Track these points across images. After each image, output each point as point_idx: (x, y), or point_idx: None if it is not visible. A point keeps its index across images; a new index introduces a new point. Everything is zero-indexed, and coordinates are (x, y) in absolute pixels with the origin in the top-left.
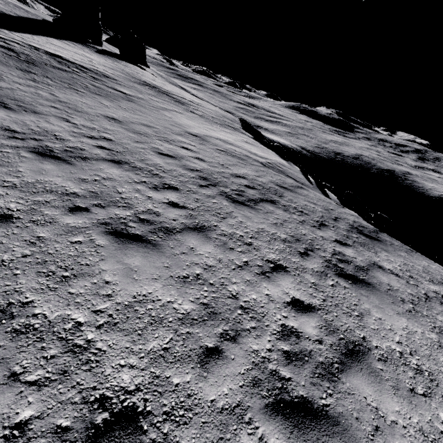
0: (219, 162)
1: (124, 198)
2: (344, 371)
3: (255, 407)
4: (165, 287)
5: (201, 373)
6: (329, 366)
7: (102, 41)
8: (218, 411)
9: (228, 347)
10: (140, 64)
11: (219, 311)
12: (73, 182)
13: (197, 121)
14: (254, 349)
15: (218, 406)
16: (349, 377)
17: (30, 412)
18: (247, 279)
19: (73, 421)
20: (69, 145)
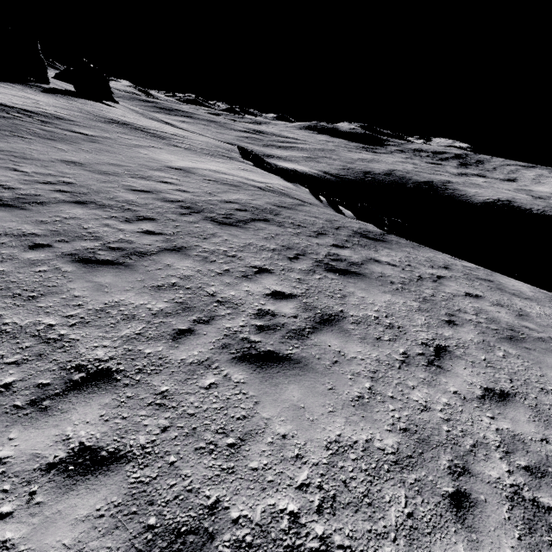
0: (205, 191)
1: (91, 232)
2: (314, 333)
3: (223, 360)
4: (139, 295)
5: (172, 345)
6: (300, 331)
7: (48, 78)
8: (187, 365)
9: (201, 327)
10: (106, 100)
11: (194, 306)
12: (30, 224)
13: (181, 154)
14: (227, 326)
15: (187, 362)
16: (319, 336)
17: (12, 379)
18: (227, 282)
19: (53, 380)
20: (21, 192)
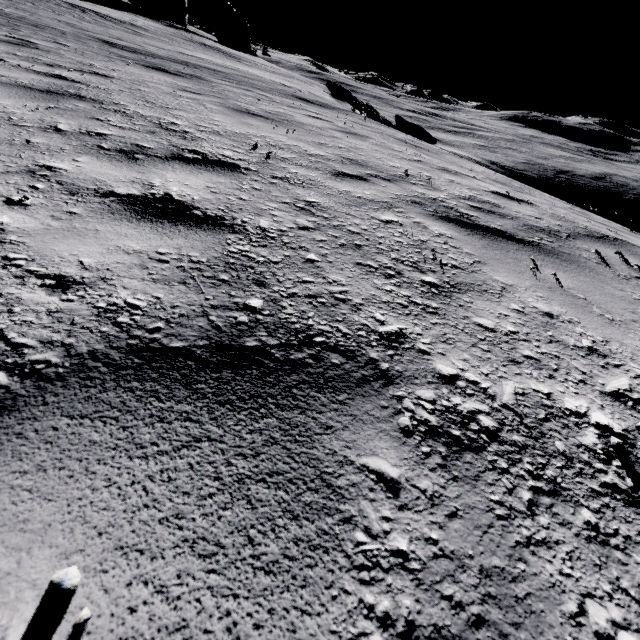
0: (172, 55)
1: None
2: None
3: None
4: None
5: None
6: None
7: (186, 20)
8: None
9: None
10: (244, 52)
11: None
12: None
13: (227, 61)
14: None
15: None
16: None
17: None
18: None
19: None
20: None
